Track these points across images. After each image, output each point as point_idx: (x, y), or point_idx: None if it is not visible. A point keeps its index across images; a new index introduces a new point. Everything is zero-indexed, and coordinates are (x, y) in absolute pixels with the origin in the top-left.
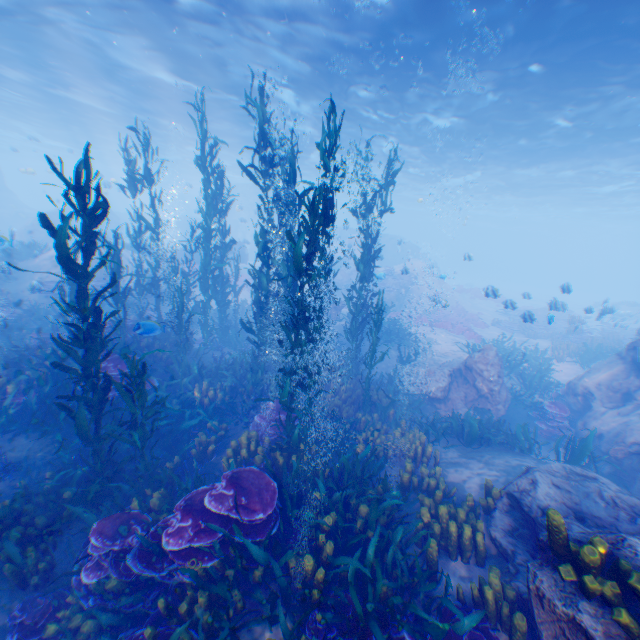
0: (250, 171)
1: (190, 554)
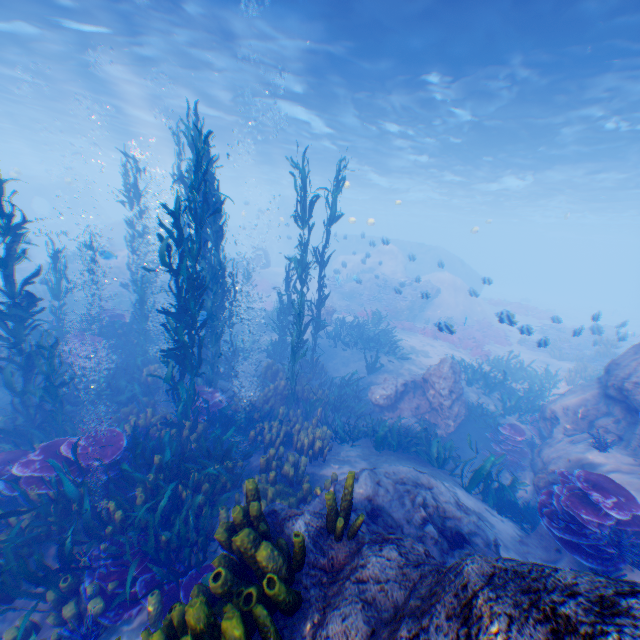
0: (187, 185)
1: (35, 482)
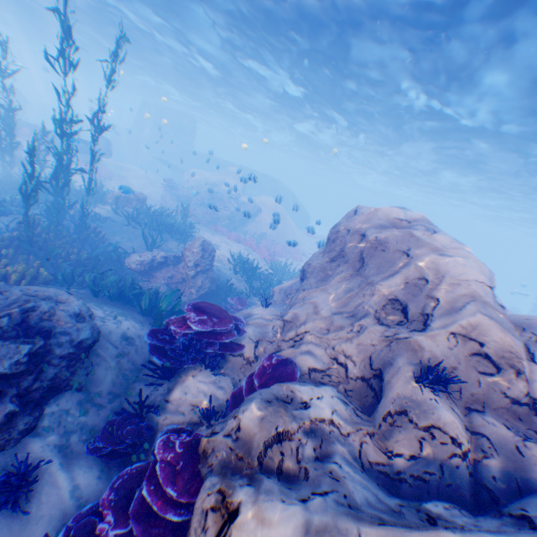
0: None
1: None
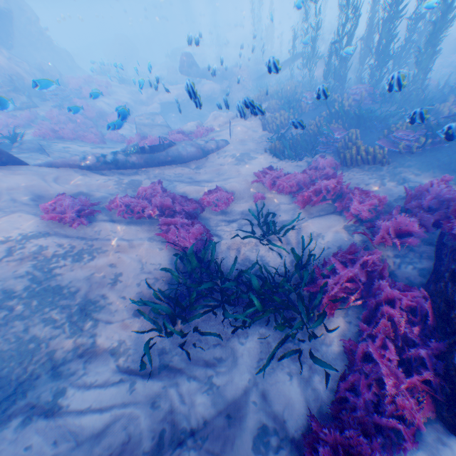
0: None
1: None
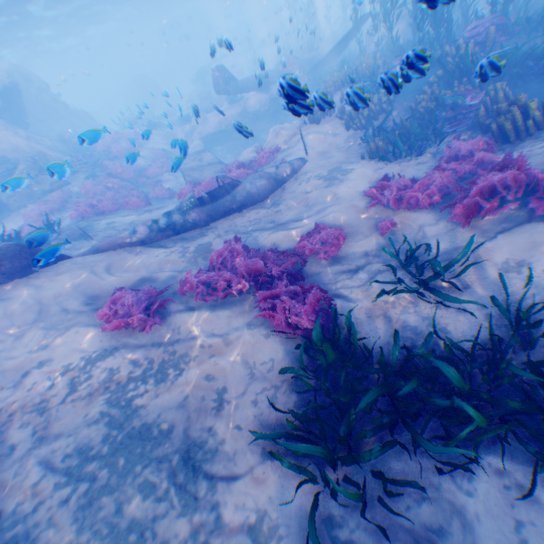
0: None
1: None
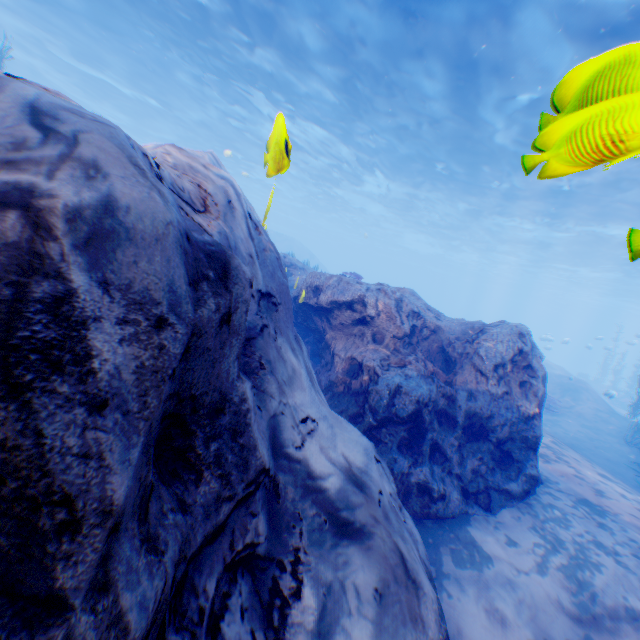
0: None
1: None
